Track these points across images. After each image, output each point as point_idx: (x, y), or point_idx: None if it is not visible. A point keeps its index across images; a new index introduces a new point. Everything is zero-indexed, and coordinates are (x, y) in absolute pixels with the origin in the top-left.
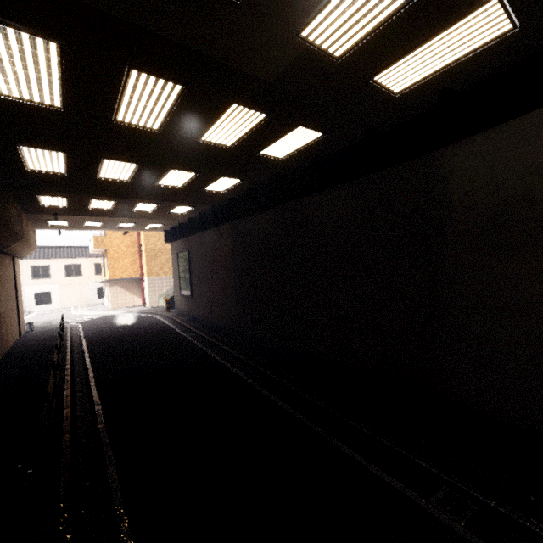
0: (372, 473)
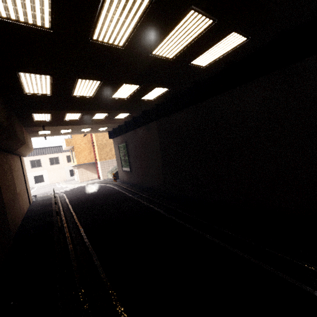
0: None
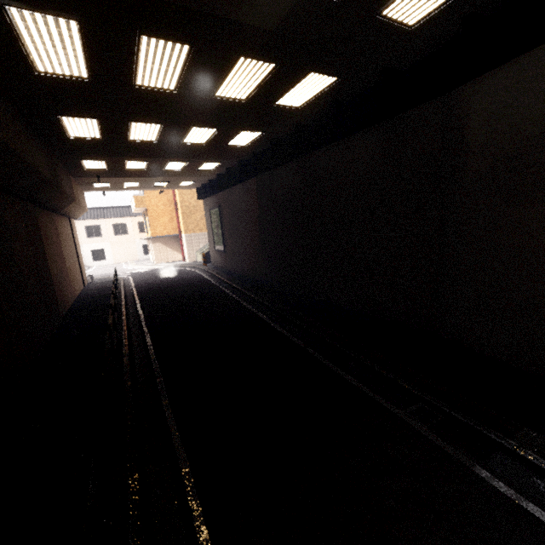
0: (361, 391)
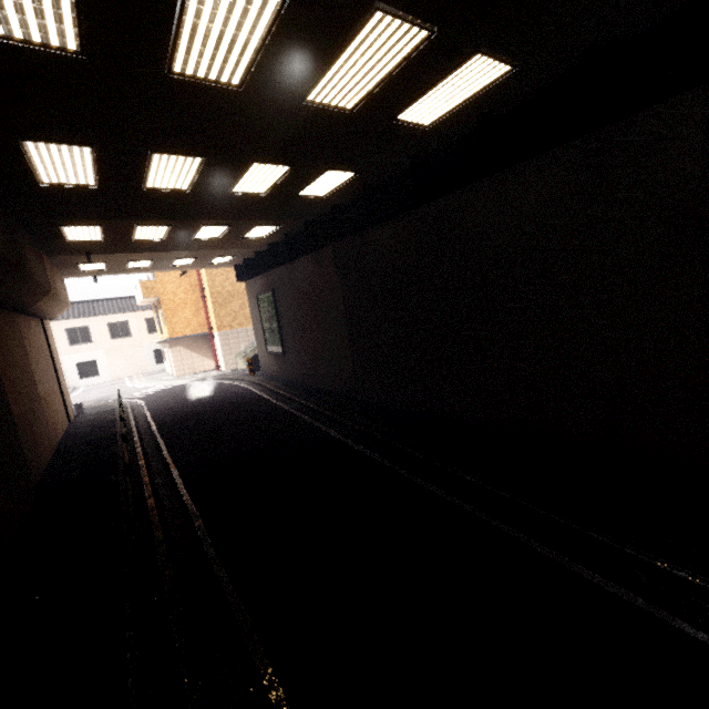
0: (669, 626)
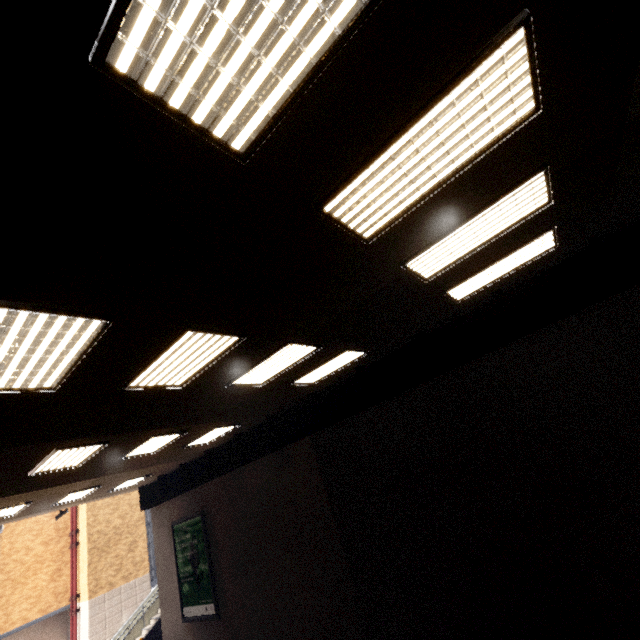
0: None
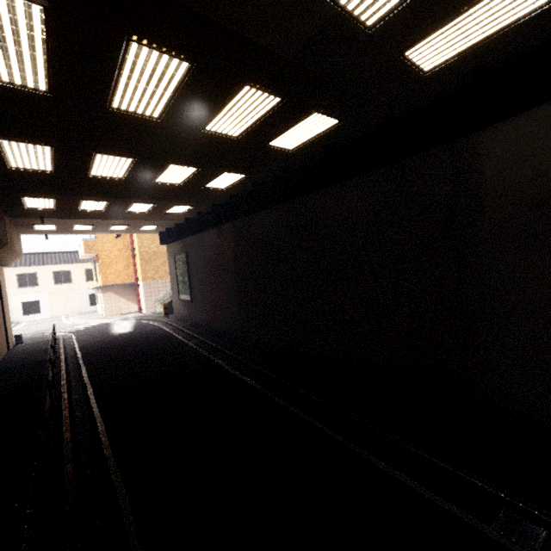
0: (421, 495)
